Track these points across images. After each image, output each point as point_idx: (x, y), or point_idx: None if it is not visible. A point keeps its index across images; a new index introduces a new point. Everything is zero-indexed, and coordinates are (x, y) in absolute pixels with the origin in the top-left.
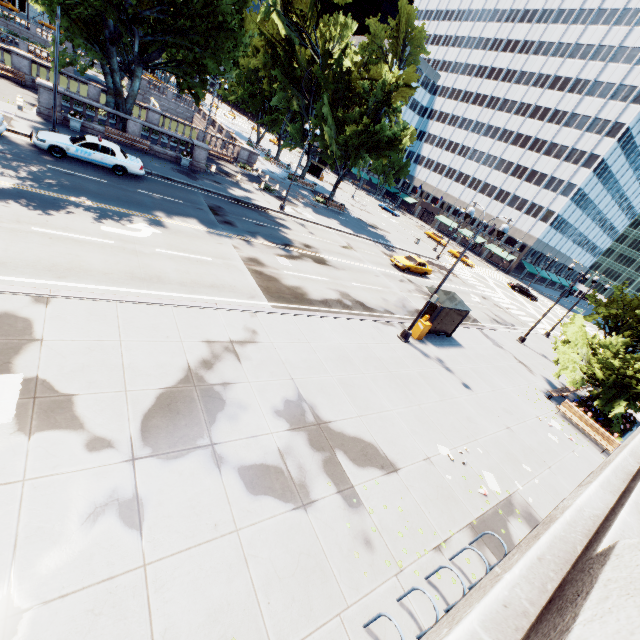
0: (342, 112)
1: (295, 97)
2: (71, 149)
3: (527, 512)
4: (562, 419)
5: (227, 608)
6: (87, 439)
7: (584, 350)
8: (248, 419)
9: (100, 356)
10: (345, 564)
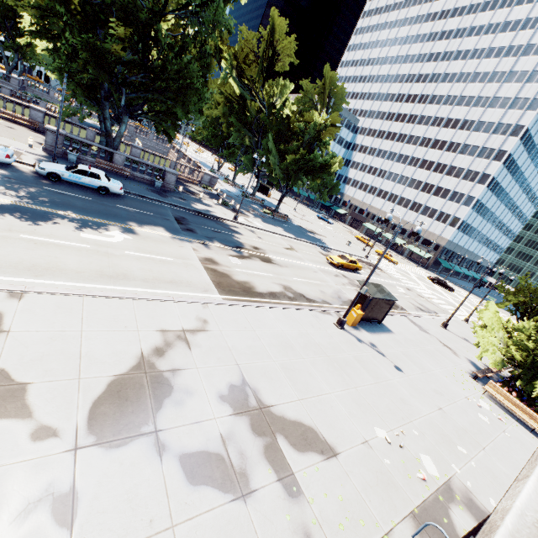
0: (283, 145)
1: (247, 136)
2: (65, 175)
3: (467, 498)
4: (489, 399)
5: None
6: (33, 428)
7: (500, 334)
8: (193, 404)
9: (60, 345)
10: None
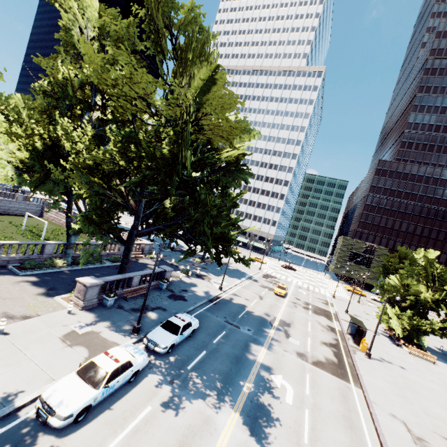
0: None
1: None
2: (177, 340)
3: None
4: (413, 355)
5: None
6: None
7: (395, 318)
8: None
9: None
10: None
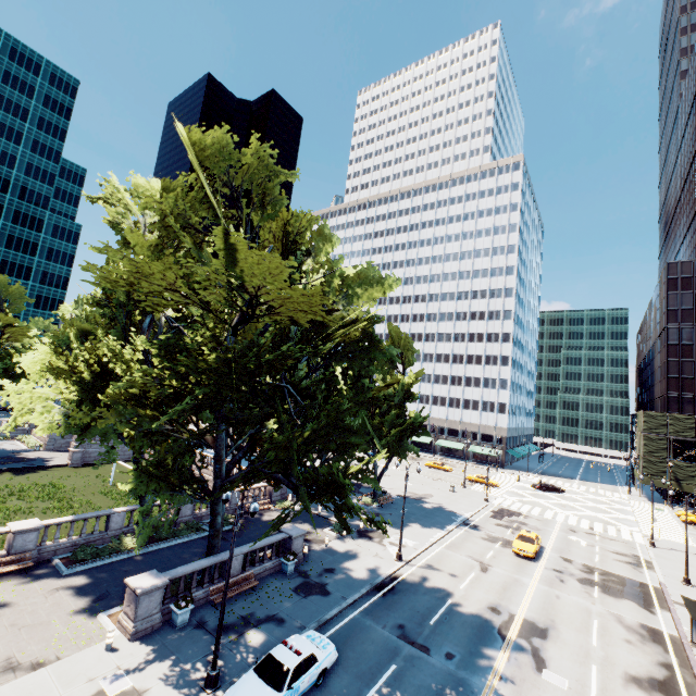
0: (378, 418)
1: None
2: None
3: None
4: None
5: None
6: None
7: None
8: None
9: None
10: None
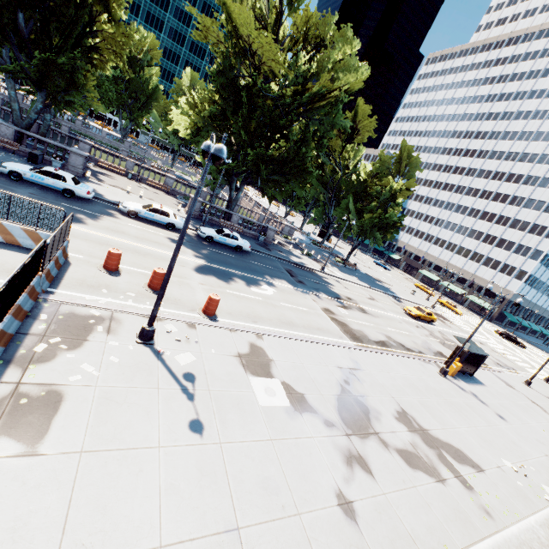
0: (361, 205)
1: (321, 192)
2: (217, 237)
3: None
4: None
5: (433, 528)
6: (322, 420)
7: None
8: (384, 420)
9: (300, 372)
10: (481, 522)
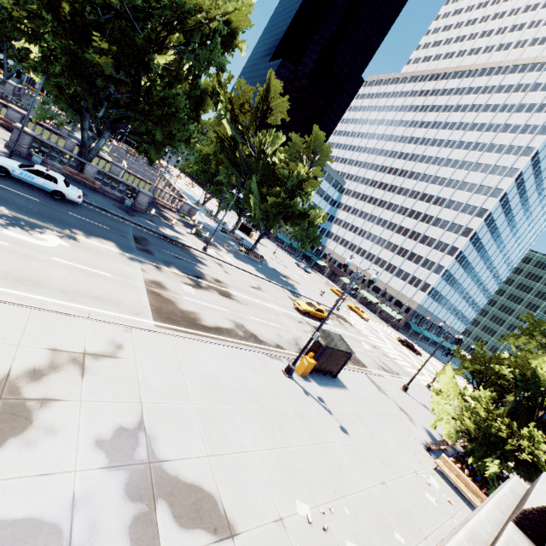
0: (266, 188)
1: (234, 175)
2: (16, 171)
3: None
4: (441, 476)
5: None
6: None
7: (456, 402)
8: (51, 448)
9: None
10: None
